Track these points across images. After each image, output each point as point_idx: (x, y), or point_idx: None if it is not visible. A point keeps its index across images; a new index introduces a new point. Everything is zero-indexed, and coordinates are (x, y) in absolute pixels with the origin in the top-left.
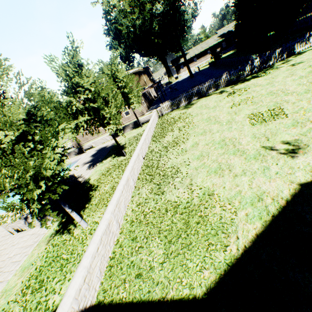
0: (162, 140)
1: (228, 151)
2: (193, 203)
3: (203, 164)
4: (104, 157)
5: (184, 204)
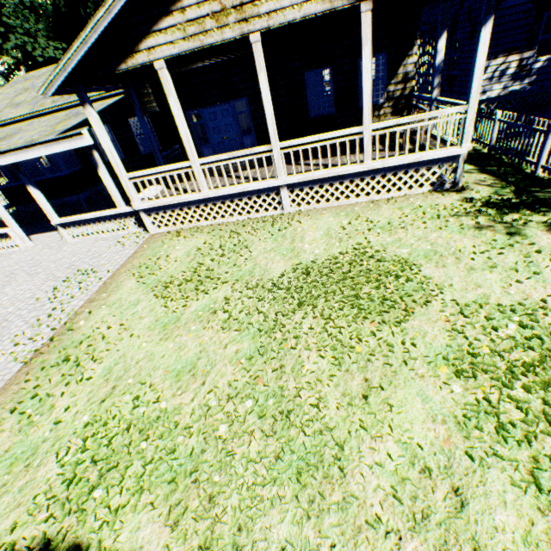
0: None
1: None
2: None
3: None
4: None
5: None
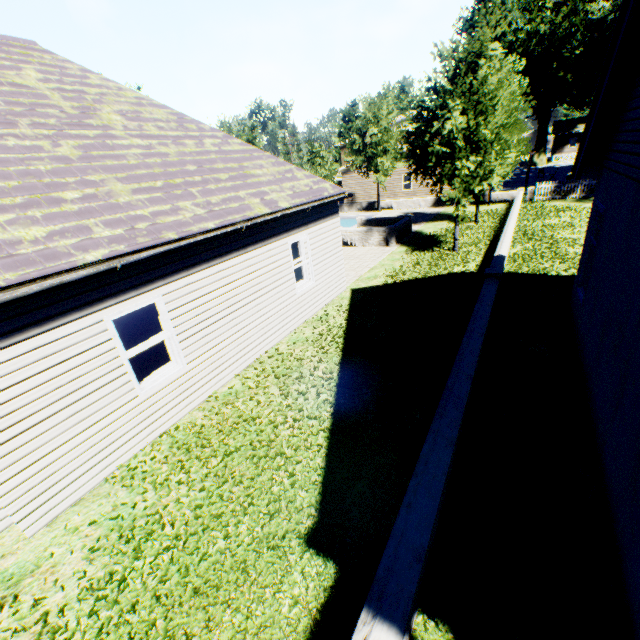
0: (540, 221)
1: None
2: None
3: None
4: (431, 220)
5: None
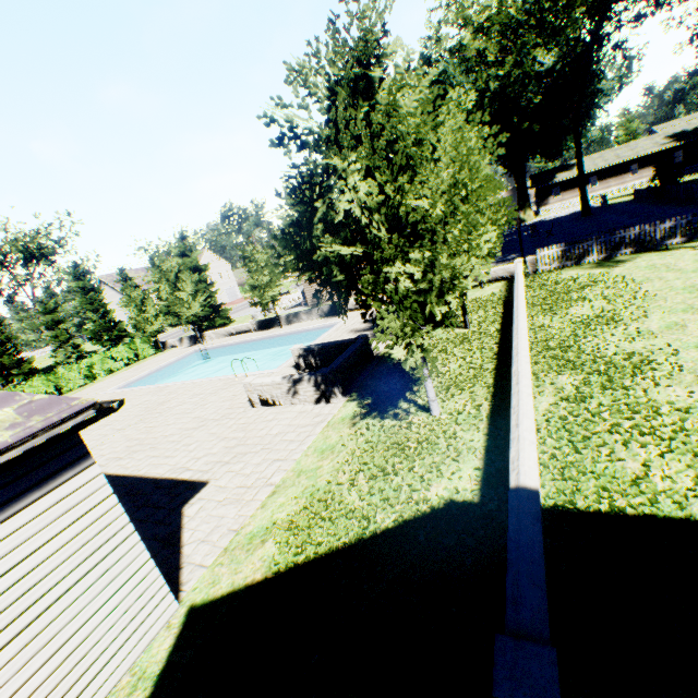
0: (562, 312)
1: None
2: None
3: None
4: None
5: None
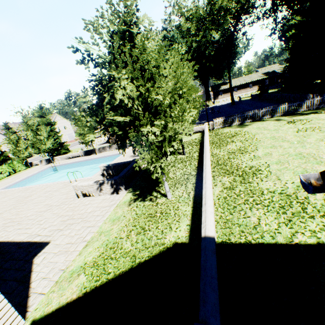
0: (224, 147)
1: (309, 161)
2: (289, 191)
3: (284, 167)
4: None
5: (278, 191)
